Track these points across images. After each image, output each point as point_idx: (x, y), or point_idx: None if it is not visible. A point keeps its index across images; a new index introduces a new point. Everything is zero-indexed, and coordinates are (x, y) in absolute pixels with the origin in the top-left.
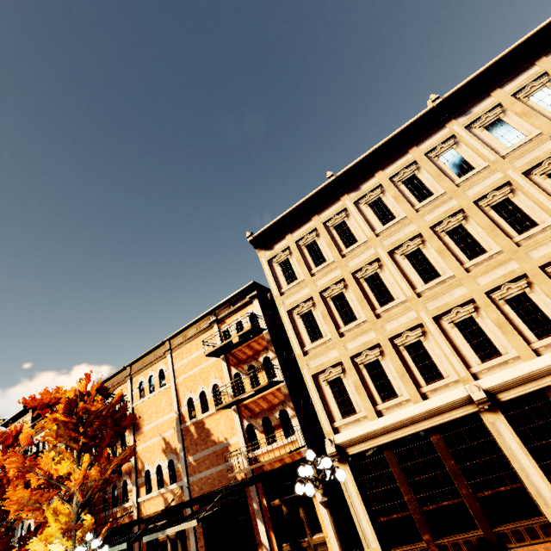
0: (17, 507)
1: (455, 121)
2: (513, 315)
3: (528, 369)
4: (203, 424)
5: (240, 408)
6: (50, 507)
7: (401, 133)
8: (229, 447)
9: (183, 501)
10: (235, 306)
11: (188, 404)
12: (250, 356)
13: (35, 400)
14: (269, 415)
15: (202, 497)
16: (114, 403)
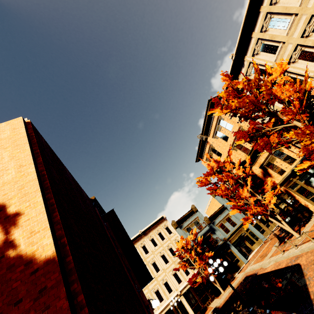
0: None
1: (145, 237)
2: (156, 296)
3: (158, 312)
4: None
5: None
6: None
7: (133, 239)
8: None
9: None
10: None
11: None
12: None
13: None
14: None
15: None
16: None
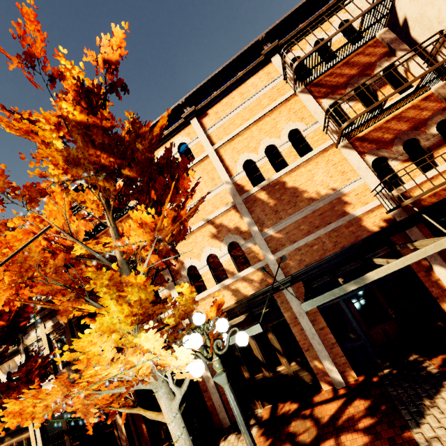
0: (15, 276)
1: None
2: None
3: None
4: (282, 184)
5: (352, 144)
6: (101, 273)
7: None
8: (343, 197)
9: (275, 282)
10: (310, 18)
11: (243, 170)
12: (355, 75)
13: (2, 50)
14: (415, 135)
15: (311, 267)
16: (153, 138)
